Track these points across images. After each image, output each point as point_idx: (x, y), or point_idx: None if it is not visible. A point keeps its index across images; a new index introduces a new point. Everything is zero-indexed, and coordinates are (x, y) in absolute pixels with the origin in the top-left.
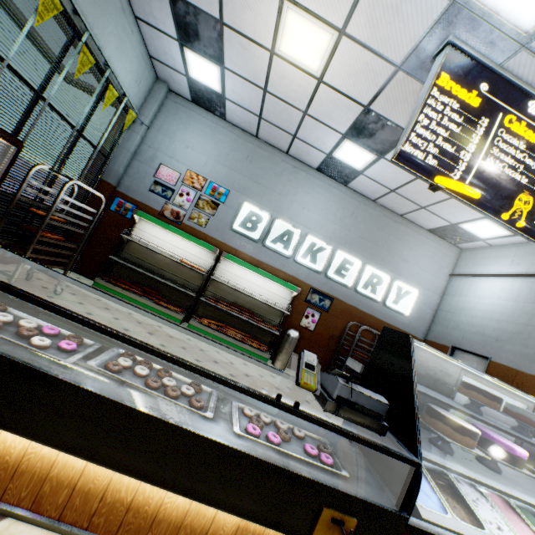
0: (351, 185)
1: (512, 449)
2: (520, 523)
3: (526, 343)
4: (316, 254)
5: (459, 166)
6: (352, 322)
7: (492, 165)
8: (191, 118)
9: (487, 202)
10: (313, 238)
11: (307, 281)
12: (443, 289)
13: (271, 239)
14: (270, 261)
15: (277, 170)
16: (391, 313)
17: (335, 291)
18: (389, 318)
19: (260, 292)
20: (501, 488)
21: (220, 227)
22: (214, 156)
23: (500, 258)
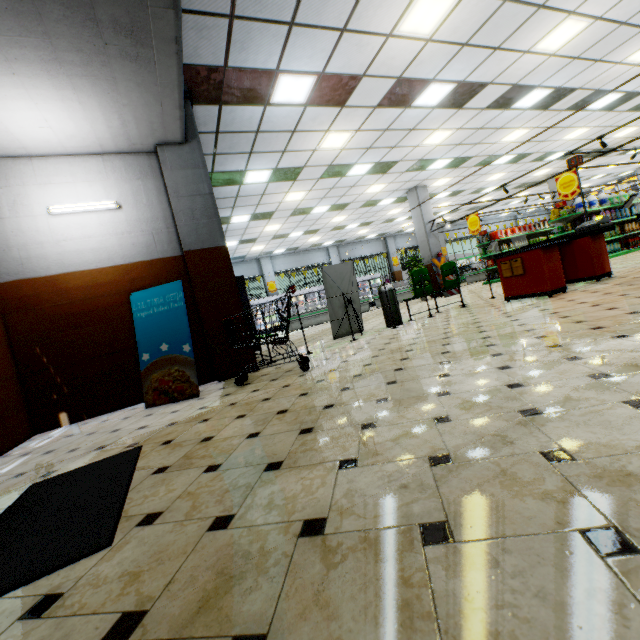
0: None
1: None
2: None
3: None
4: None
5: None
6: None
7: None
8: None
9: None
10: None
11: None
12: None
13: None
14: None
15: None
16: None
17: None
18: None
19: None
20: None
21: None
22: None
23: None
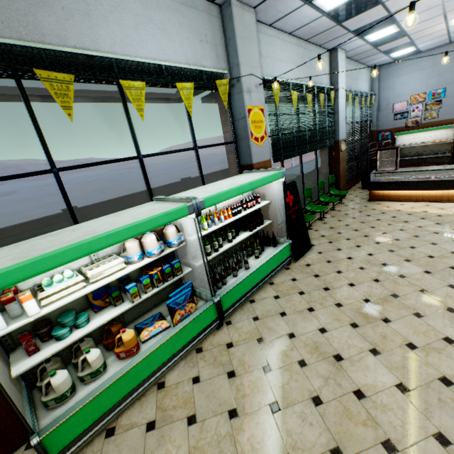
0: None
1: None
2: None
3: None
4: None
5: None
6: None
7: None
8: (398, 69)
9: None
10: None
11: None
12: None
13: None
14: None
15: None
16: None
17: None
18: None
19: None
20: None
21: (448, 112)
22: (423, 77)
23: None
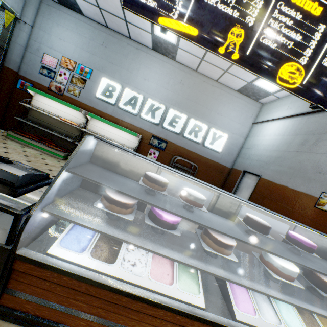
0: (178, 60)
1: (161, 216)
2: (166, 264)
3: (281, 163)
4: (154, 112)
5: (176, 6)
6: (175, 156)
7: (206, 1)
8: (61, 16)
9: (205, 38)
10: (153, 101)
11: (149, 131)
12: (247, 134)
13: (123, 103)
14: (124, 118)
15: (124, 52)
16: (208, 150)
17: (169, 137)
18: (207, 154)
19: (117, 138)
20: (126, 238)
21: (88, 96)
22: (79, 45)
23: (282, 106)
